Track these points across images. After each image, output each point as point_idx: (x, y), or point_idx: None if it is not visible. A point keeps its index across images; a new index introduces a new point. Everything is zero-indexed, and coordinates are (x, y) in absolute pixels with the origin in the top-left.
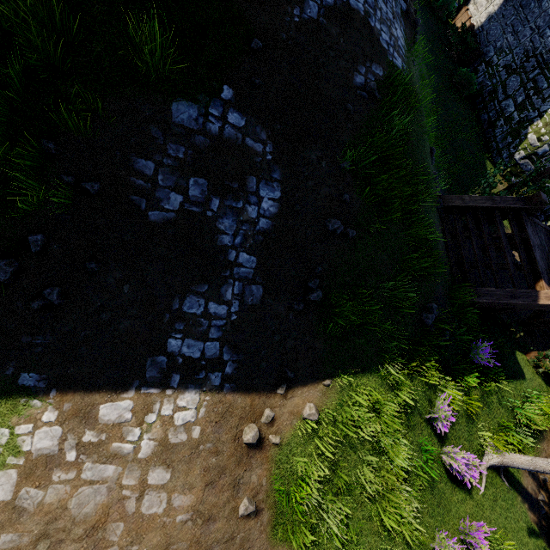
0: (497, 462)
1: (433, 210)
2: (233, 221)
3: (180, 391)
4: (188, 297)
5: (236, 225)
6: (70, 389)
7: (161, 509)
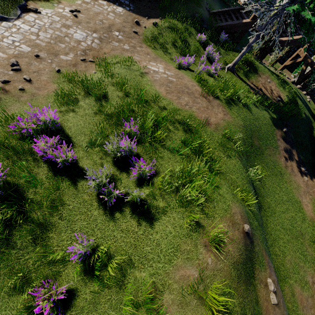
0: (230, 65)
1: (200, 0)
2: None
3: (118, 6)
4: None
5: None
6: None
7: (112, 18)
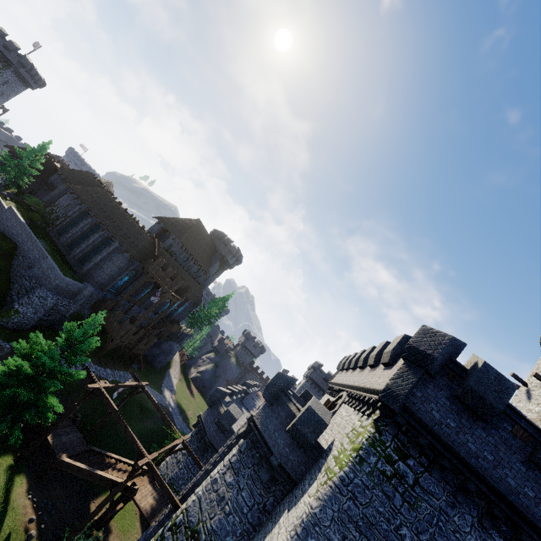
0: None
1: None
2: None
3: None
4: None
5: None
6: None
7: None
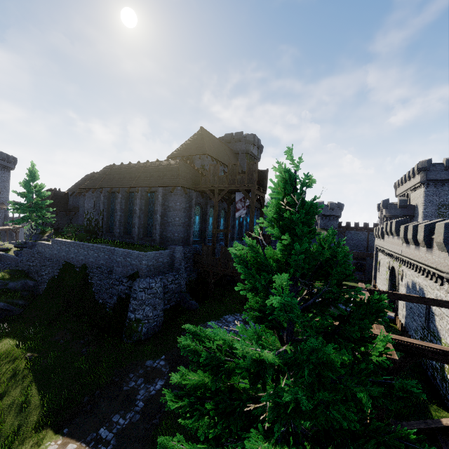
0: None
1: None
2: (144, 391)
3: (90, 448)
4: (116, 414)
5: (145, 392)
6: (70, 435)
7: None
